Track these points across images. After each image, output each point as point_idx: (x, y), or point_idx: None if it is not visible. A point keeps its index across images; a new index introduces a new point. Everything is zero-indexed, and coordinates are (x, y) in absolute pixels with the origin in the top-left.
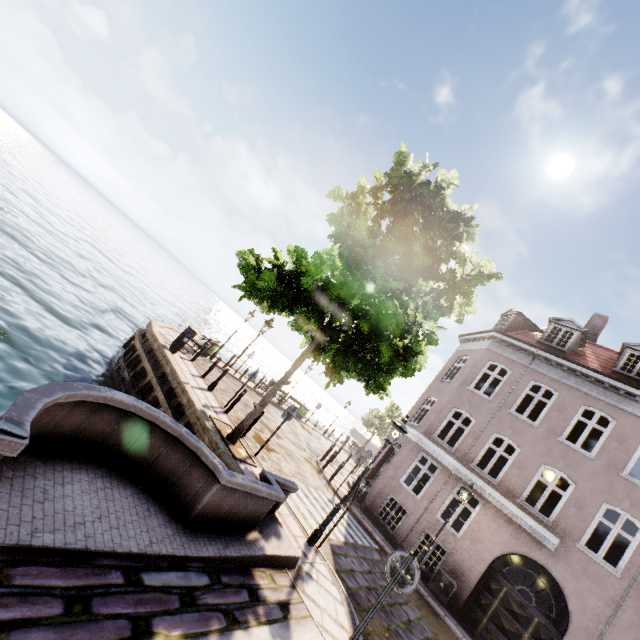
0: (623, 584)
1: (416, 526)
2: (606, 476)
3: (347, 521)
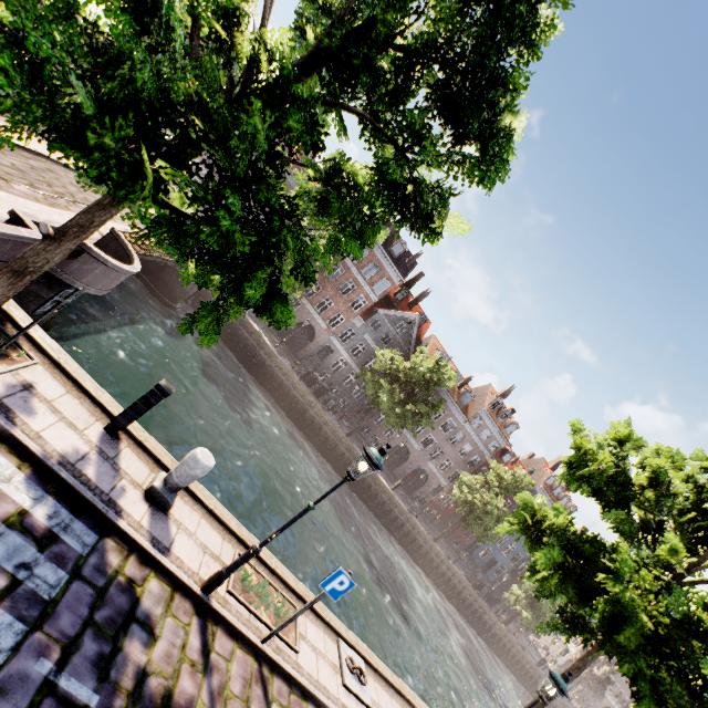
0: None
1: None
2: None
3: None
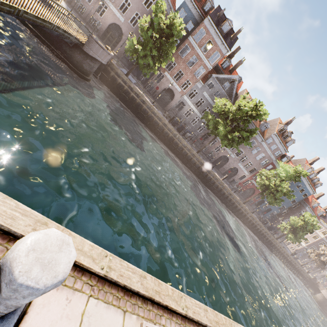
0: (134, 30)
1: (89, 14)
2: (139, 4)
3: (66, 6)
